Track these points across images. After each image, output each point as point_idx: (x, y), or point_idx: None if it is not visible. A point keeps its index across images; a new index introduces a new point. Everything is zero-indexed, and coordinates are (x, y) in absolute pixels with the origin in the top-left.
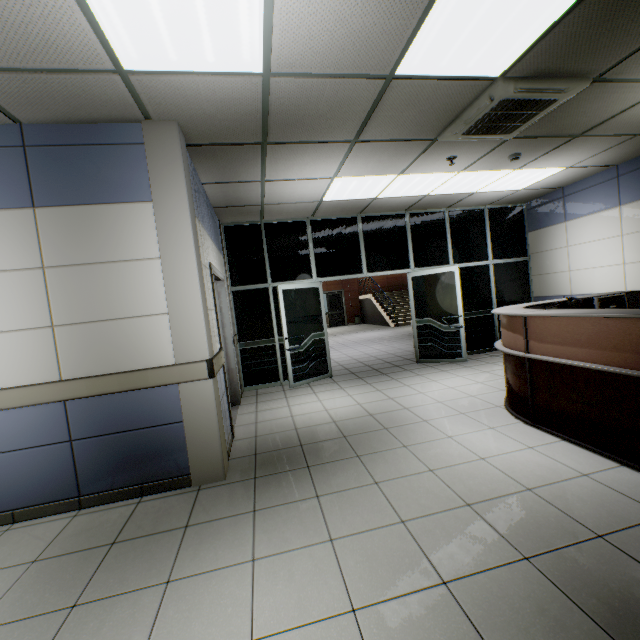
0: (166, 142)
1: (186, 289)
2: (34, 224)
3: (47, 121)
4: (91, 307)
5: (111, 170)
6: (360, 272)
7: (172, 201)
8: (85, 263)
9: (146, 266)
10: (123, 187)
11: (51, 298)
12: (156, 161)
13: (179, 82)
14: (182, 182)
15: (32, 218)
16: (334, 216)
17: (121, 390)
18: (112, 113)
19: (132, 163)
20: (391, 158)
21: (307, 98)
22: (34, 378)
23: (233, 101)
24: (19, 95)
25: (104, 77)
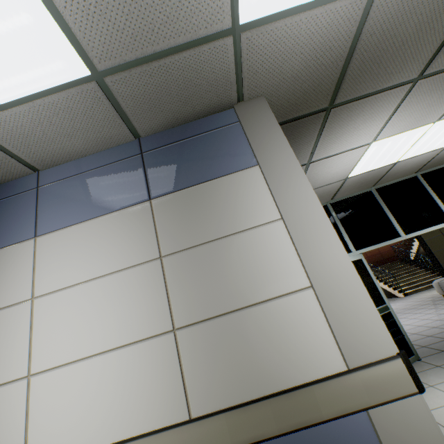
0: (258, 113)
1: (324, 248)
2: (150, 215)
3: (159, 129)
4: (214, 295)
5: (213, 150)
6: (397, 236)
7: (278, 158)
8: (201, 243)
9: (267, 232)
10: (226, 160)
11: (170, 292)
12: (253, 130)
13: (283, 29)
14: (283, 139)
15: (148, 210)
16: (349, 195)
17: (280, 431)
18: (212, 101)
19: (231, 139)
20: (441, 97)
21: (401, 15)
22: (155, 417)
23: (324, 46)
24: (143, 98)
25: (218, 44)
